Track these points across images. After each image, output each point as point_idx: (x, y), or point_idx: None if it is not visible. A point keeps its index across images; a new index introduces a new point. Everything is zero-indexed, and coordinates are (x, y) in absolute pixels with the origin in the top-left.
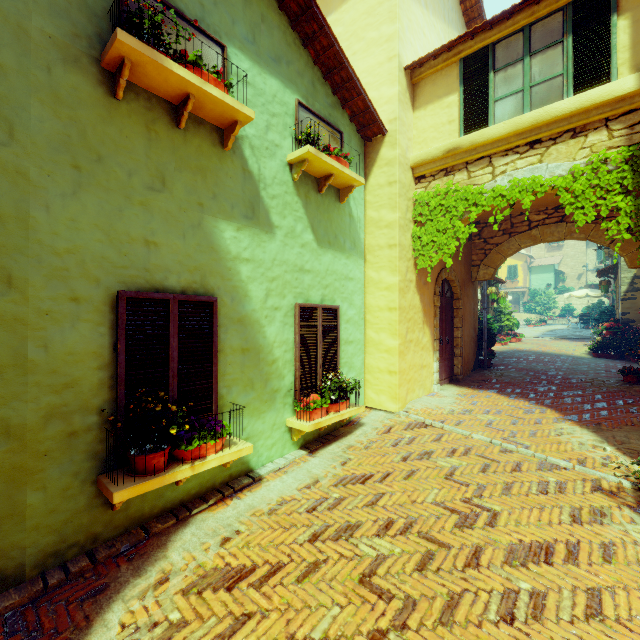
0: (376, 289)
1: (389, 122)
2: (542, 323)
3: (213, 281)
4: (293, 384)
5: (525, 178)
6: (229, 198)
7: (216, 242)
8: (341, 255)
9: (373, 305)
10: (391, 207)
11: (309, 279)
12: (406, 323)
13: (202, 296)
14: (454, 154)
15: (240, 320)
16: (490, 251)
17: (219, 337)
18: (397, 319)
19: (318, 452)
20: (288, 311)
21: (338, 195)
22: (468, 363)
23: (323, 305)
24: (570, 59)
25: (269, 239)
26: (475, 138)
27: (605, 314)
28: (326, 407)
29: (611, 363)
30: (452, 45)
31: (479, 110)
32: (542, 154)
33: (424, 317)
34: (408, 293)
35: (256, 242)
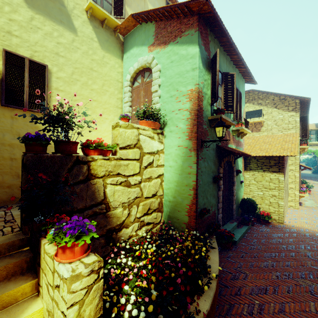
0: None
1: None
2: None
3: None
4: None
5: (309, 150)
6: None
7: None
8: None
9: None
10: None
11: None
12: None
13: None
14: None
15: None
16: None
17: None
18: None
19: None
20: None
21: None
22: None
23: None
24: (316, 137)
25: None
26: None
27: (314, 163)
28: None
29: (317, 175)
30: None
31: None
32: (312, 147)
33: None
34: None
35: None
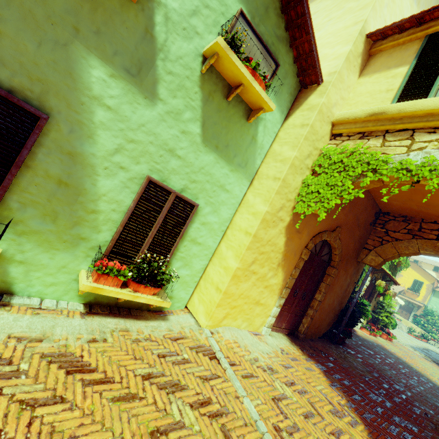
0: (246, 211)
1: (328, 74)
2: (423, 339)
3: (55, 102)
4: (108, 243)
5: None
6: (115, 44)
7: (78, 71)
8: (225, 164)
9: (237, 223)
10: (293, 145)
11: (176, 164)
12: (256, 253)
13: (29, 105)
14: (377, 119)
15: (71, 154)
16: (387, 242)
17: (36, 155)
18: (247, 244)
19: (93, 316)
20: (136, 177)
21: (248, 114)
22: (318, 328)
23: (179, 193)
24: None
25: (146, 105)
26: (405, 107)
27: None
28: (128, 281)
29: None
30: (423, 20)
31: (424, 83)
32: None
33: (283, 260)
34: (273, 228)
35: (128, 98)
